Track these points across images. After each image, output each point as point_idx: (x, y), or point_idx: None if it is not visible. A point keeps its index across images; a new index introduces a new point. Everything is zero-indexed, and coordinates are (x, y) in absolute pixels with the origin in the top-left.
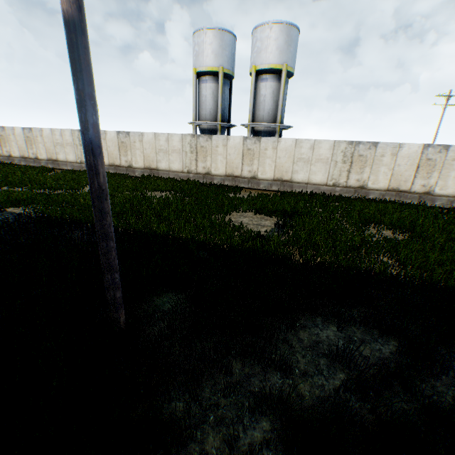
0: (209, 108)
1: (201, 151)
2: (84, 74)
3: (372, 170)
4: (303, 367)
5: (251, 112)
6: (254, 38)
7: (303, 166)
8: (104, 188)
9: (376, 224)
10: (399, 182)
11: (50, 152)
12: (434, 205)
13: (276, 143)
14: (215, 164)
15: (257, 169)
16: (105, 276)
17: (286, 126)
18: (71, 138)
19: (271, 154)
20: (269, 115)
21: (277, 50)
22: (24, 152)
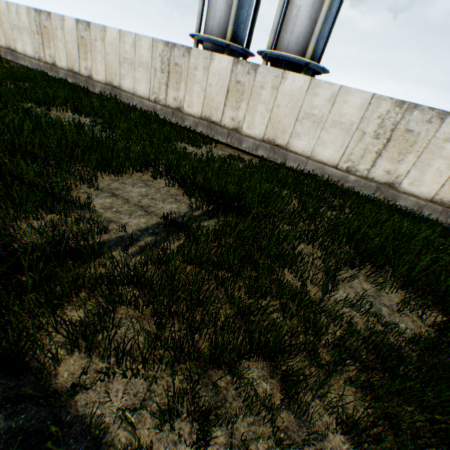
0: (219, 16)
1: (174, 72)
2: None
3: (419, 162)
4: None
5: (273, 33)
6: None
7: (309, 128)
8: None
9: (374, 271)
10: None
11: (9, 38)
12: None
13: (279, 81)
14: (190, 97)
15: (243, 118)
16: None
17: (319, 67)
18: (28, 22)
19: (267, 98)
20: (298, 43)
21: None
22: None
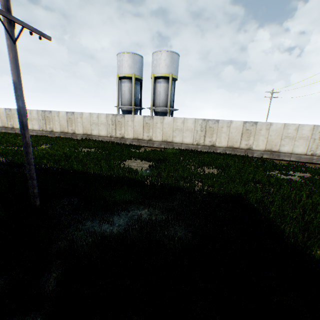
0: (127, 97)
1: (118, 124)
2: (21, 100)
3: (218, 136)
4: (121, 223)
5: (152, 100)
6: (153, 59)
7: (178, 133)
8: (29, 143)
9: (207, 165)
10: (233, 142)
11: None
12: (252, 156)
13: (162, 120)
14: (127, 132)
15: (152, 135)
16: (29, 182)
17: (174, 109)
18: (37, 115)
19: (159, 126)
20: (163, 102)
21: (166, 66)
22: (5, 123)
